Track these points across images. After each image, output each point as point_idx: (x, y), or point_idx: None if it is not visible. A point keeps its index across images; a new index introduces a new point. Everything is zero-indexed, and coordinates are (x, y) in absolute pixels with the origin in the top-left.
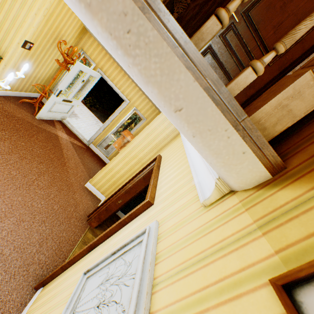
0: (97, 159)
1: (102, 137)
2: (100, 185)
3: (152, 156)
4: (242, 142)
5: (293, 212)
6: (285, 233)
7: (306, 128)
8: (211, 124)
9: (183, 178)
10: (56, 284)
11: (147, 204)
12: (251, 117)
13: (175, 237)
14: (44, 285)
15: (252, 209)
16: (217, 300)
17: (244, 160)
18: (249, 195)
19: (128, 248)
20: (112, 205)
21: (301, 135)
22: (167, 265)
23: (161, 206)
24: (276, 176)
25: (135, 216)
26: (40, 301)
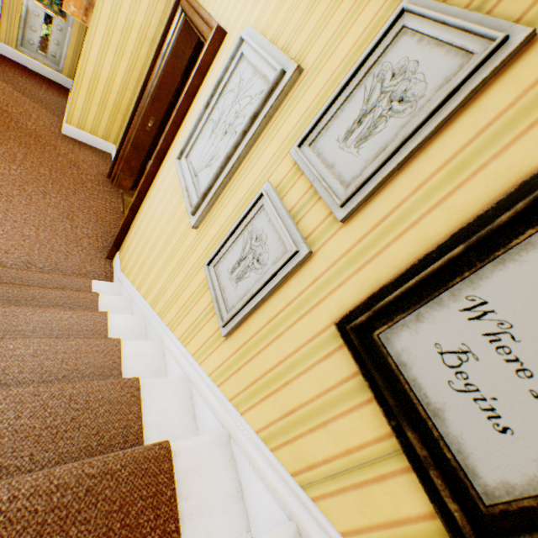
0: (42, 81)
1: (15, 15)
2: (92, 123)
3: (164, 16)
4: None
5: None
6: None
7: None
8: None
9: None
10: (138, 226)
11: (218, 36)
12: None
13: (288, 5)
14: (119, 248)
15: None
16: None
17: None
18: None
19: (226, 80)
20: (140, 136)
21: None
22: (291, 27)
23: (243, 19)
24: None
25: (206, 71)
26: (132, 248)
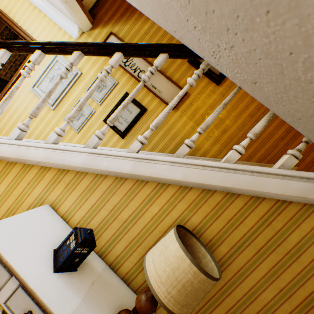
0: None
1: None
2: None
3: None
4: (85, 15)
5: (99, 36)
6: (98, 41)
7: (96, 7)
8: (76, 9)
9: (53, 29)
10: (3, 114)
11: None
12: (83, 3)
13: None
14: None
15: (91, 37)
16: (92, 57)
17: (86, 21)
18: (89, 33)
19: (52, 66)
20: None
21: (96, 11)
22: None
23: None
24: (94, 26)
25: None
26: (3, 124)
